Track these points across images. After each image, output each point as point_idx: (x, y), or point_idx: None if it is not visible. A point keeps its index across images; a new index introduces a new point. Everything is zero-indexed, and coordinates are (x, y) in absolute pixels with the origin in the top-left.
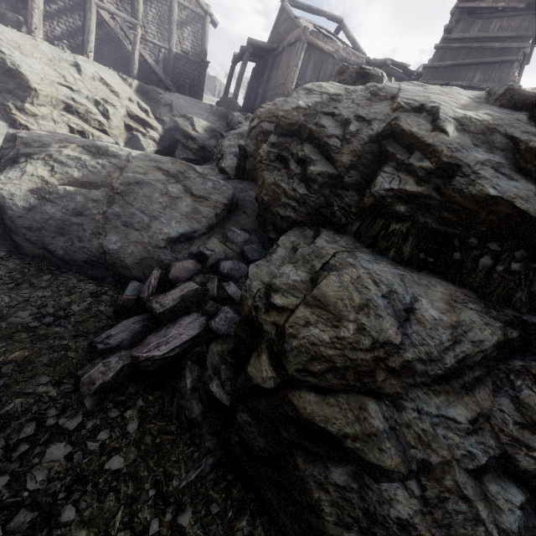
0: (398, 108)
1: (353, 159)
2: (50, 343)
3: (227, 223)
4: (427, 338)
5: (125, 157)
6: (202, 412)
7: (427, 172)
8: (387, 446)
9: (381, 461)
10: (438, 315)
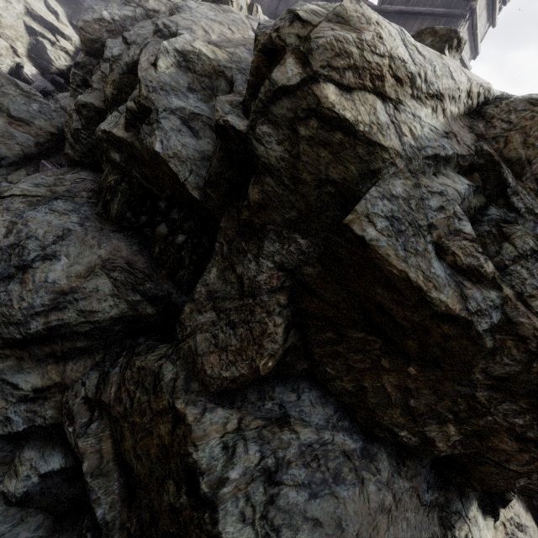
0: (156, 31)
1: (114, 92)
2: None
3: (53, 156)
4: (16, 300)
5: None
6: None
7: (133, 114)
8: None
9: None
10: (58, 278)
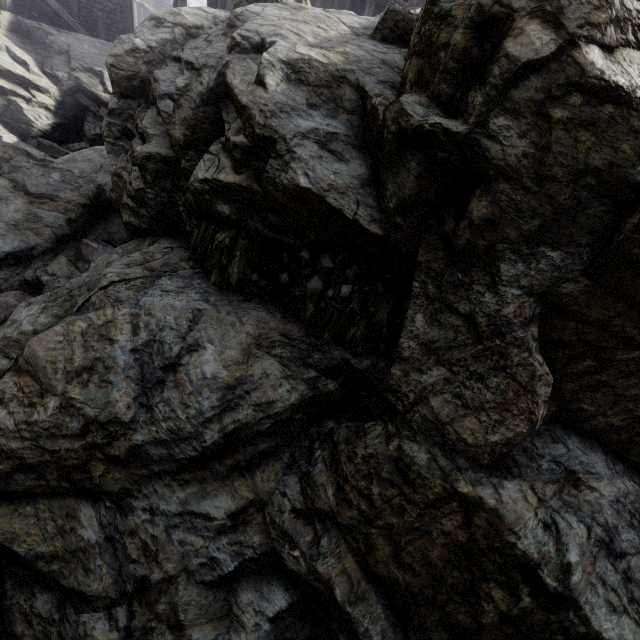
0: (233, 46)
1: (187, 133)
2: None
3: (90, 232)
4: (179, 409)
5: None
6: None
7: (243, 151)
8: (97, 564)
9: (85, 585)
10: (215, 370)
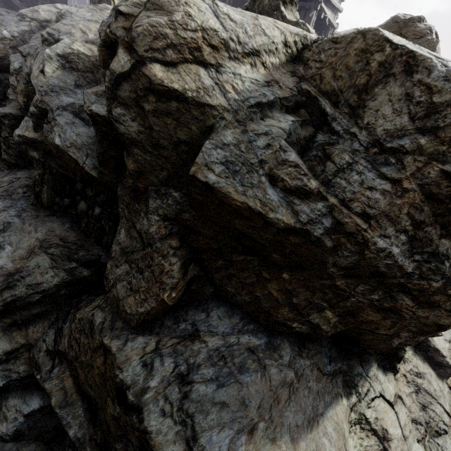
0: (43, 41)
1: (24, 100)
2: None
3: (0, 162)
4: None
5: None
6: None
7: (36, 117)
8: None
9: None
10: (4, 263)
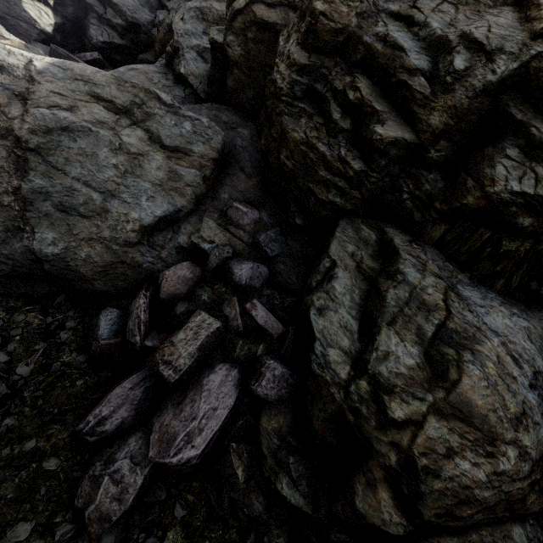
0: None
1: (450, 122)
2: (6, 455)
3: (220, 189)
4: None
5: (22, 71)
6: (264, 504)
7: None
8: None
9: None
10: None
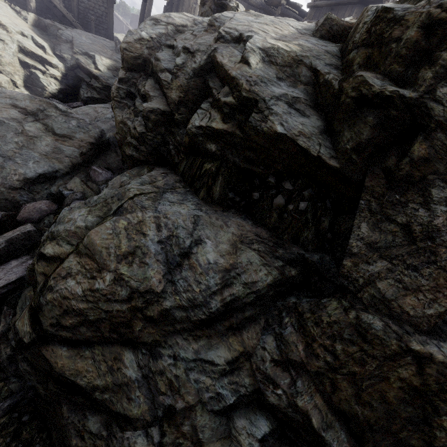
0: (219, 38)
1: (181, 95)
2: None
3: (95, 162)
4: (194, 284)
5: None
6: (11, 356)
7: (231, 108)
8: (136, 395)
9: (128, 410)
10: (215, 258)
